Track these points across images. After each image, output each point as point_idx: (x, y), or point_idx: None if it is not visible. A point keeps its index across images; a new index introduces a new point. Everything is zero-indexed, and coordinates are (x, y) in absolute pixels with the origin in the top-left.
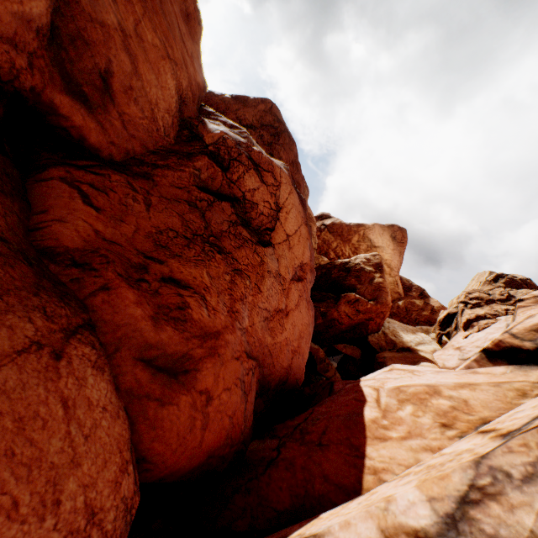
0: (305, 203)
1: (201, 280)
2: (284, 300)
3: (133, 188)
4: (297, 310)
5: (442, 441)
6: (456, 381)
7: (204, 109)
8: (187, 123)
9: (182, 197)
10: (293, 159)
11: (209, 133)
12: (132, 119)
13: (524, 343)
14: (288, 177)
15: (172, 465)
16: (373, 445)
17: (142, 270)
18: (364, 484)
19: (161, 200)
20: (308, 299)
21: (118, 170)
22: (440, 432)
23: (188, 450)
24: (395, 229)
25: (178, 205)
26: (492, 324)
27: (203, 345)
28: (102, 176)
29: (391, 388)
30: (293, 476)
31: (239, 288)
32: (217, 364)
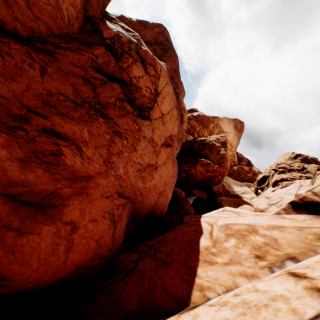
0: (179, 96)
1: (80, 135)
2: (155, 158)
3: (31, 58)
4: (164, 166)
5: (255, 269)
6: (269, 223)
7: (108, 15)
8: (91, 20)
9: (79, 73)
10: (175, 68)
11: (108, 30)
12: (36, 2)
13: None
14: (167, 73)
15: (36, 280)
16: (203, 267)
17: (22, 120)
18: (192, 298)
19: (58, 72)
20: (174, 160)
21: (22, 42)
22: (254, 262)
23: (52, 268)
24: (237, 122)
25: (74, 78)
26: (290, 184)
27: (72, 185)
28: (2, 42)
29: (221, 225)
30: (142, 284)
31: (117, 146)
32: (84, 201)
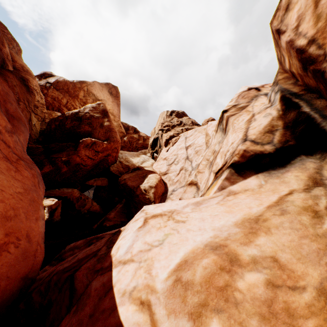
0: None
1: None
2: None
3: None
4: None
5: None
6: (233, 219)
7: None
8: None
9: None
10: None
11: None
12: None
13: (265, 147)
14: None
15: None
16: None
17: None
18: None
19: None
20: (14, 157)
21: None
22: None
23: None
24: (111, 87)
25: None
26: (178, 140)
27: None
28: None
29: (169, 288)
30: None
31: None
32: None
